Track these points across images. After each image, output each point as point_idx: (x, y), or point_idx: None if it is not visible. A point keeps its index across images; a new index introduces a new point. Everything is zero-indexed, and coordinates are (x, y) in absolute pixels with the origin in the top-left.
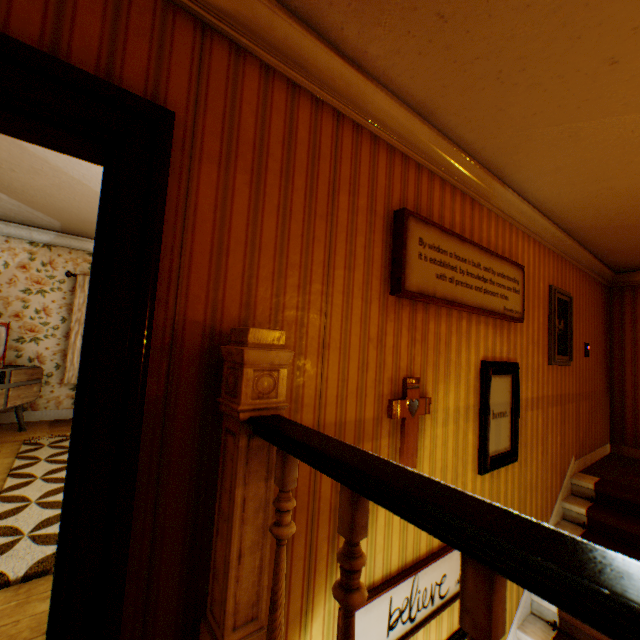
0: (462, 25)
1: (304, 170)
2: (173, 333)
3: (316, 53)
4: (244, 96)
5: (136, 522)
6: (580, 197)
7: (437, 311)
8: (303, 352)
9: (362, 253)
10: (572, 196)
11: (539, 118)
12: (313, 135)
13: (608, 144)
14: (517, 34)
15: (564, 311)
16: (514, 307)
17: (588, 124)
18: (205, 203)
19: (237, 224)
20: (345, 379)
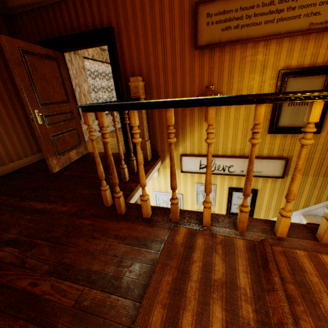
0: None
1: (149, 15)
2: (126, 82)
3: None
4: (126, 2)
5: (129, 120)
6: None
7: (232, 49)
8: (159, 82)
9: (178, 37)
10: None
11: None
12: None
13: None
14: None
15: None
16: None
17: None
18: (125, 46)
19: (133, 48)
20: (175, 89)
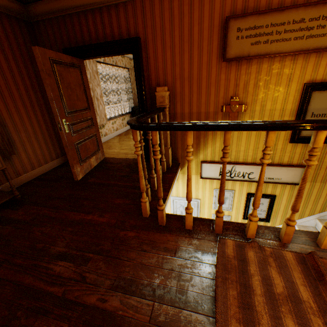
0: None
1: (178, 27)
2: (150, 91)
3: None
4: (155, 14)
5: None
6: None
7: (259, 62)
8: (183, 91)
9: (206, 49)
10: None
11: None
12: (180, 9)
13: None
14: None
15: None
16: None
17: None
18: (151, 56)
19: (159, 58)
20: (200, 99)
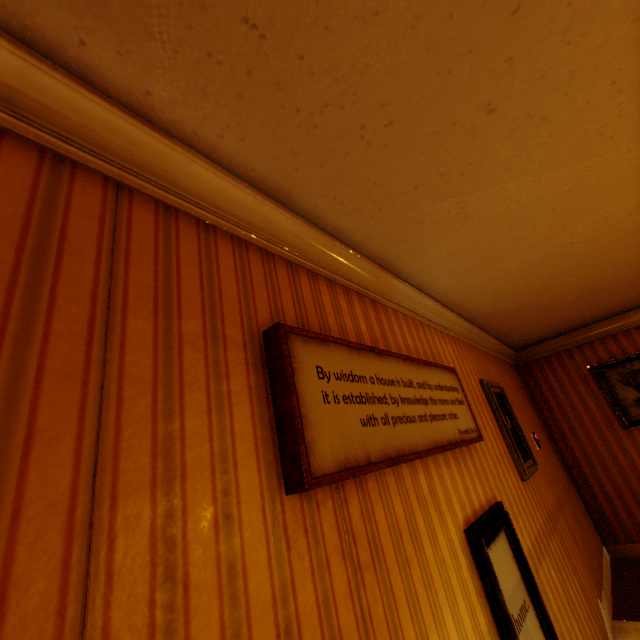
0: (290, 43)
1: (3, 275)
2: None
3: (37, 79)
4: None
5: None
6: (477, 282)
7: (380, 479)
8: None
9: (203, 426)
10: (470, 282)
11: (422, 192)
12: (43, 211)
13: (496, 219)
14: (372, 63)
15: (503, 404)
16: (467, 423)
17: (474, 196)
18: None
19: None
20: None
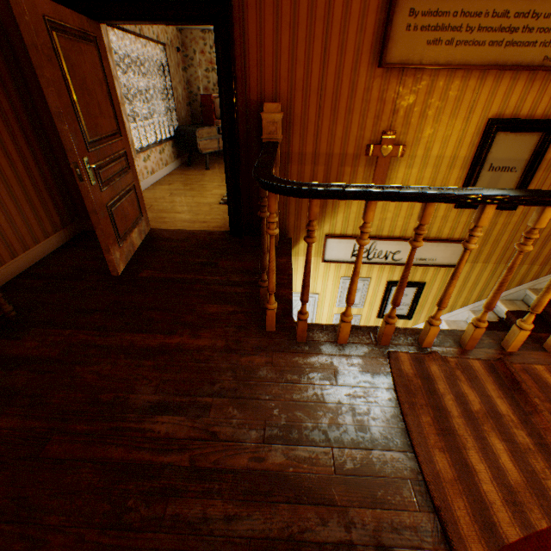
0: None
1: None
2: (246, 107)
3: None
4: None
5: (243, 176)
6: None
7: (433, 75)
8: (306, 114)
9: (353, 39)
10: None
11: None
12: None
13: None
14: None
15: None
16: None
17: None
18: (252, 37)
19: (268, 44)
20: (334, 130)
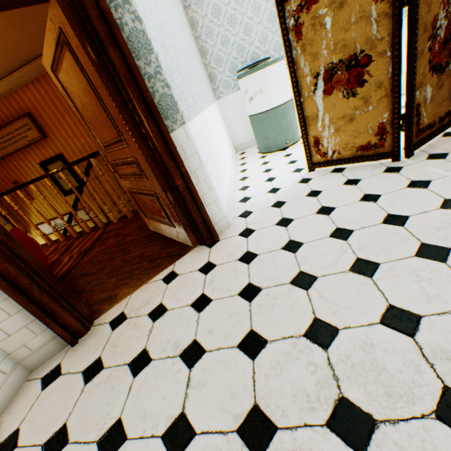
0: None
1: None
2: None
3: None
4: None
5: None
6: None
7: (9, 159)
8: None
9: None
10: None
11: None
12: None
13: None
14: None
15: None
16: (35, 136)
17: None
18: None
19: None
20: (1, 188)
